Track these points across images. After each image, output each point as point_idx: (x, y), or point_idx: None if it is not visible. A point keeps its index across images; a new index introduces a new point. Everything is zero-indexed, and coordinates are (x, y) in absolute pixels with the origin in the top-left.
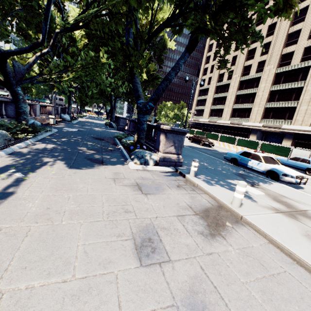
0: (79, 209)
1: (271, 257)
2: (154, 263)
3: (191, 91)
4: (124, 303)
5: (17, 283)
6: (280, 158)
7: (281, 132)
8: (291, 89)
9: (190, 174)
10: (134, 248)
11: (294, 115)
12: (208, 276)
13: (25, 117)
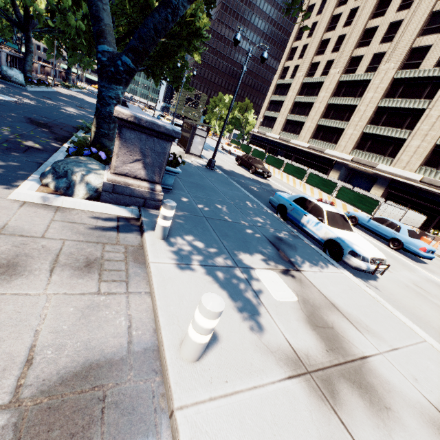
0: None
1: None
2: None
3: (243, 66)
4: None
5: None
6: (359, 214)
7: (373, 175)
8: (407, 109)
9: (154, 231)
10: None
11: (399, 152)
12: None
13: None
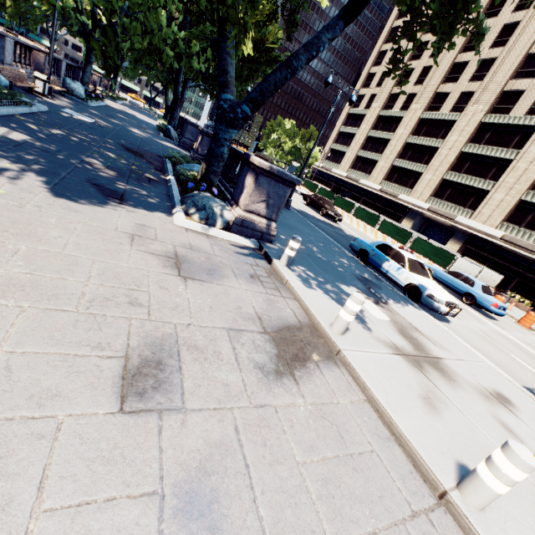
0: (32, 279)
1: (361, 425)
2: (149, 409)
3: (331, 108)
4: (52, 482)
5: None
6: (434, 267)
7: (451, 227)
8: (493, 158)
9: (281, 260)
10: (120, 375)
11: (481, 205)
12: (243, 445)
13: None
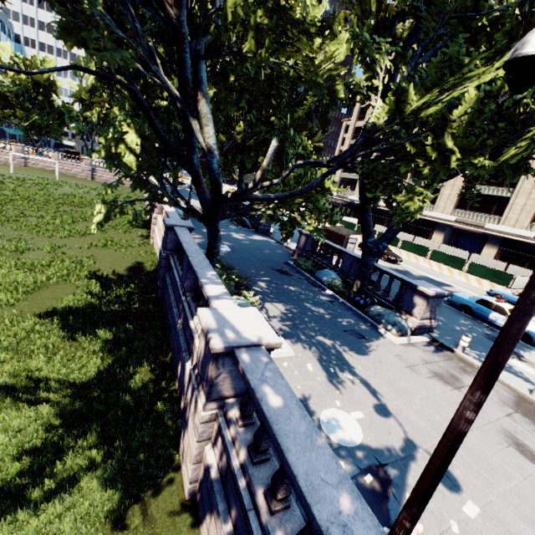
0: (445, 417)
1: None
2: None
3: None
4: None
5: (502, 485)
6: (503, 292)
7: (482, 234)
8: None
9: (458, 349)
10: (519, 453)
11: (505, 211)
12: None
13: (217, 258)
